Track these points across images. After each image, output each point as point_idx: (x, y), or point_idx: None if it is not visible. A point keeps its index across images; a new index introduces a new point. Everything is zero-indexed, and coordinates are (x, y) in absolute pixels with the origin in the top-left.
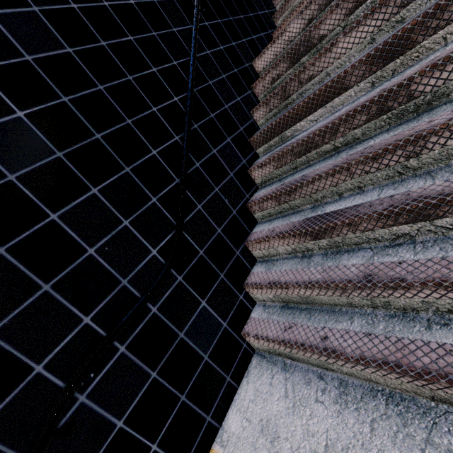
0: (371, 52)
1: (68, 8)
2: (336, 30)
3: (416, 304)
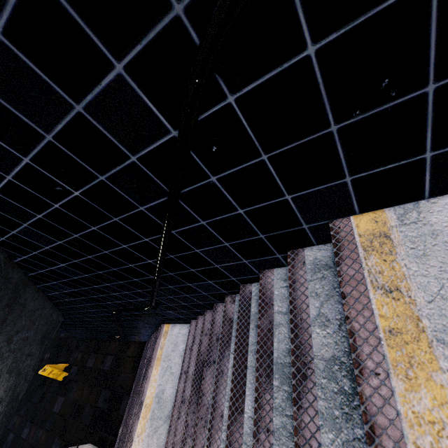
0: None
1: (38, 219)
2: None
3: None
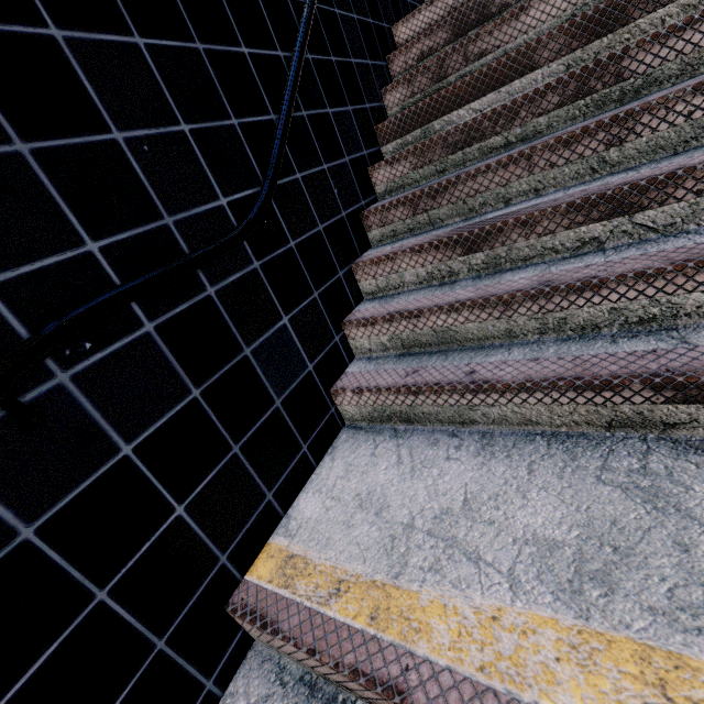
0: (577, 19)
1: None
2: (525, 0)
3: (602, 315)
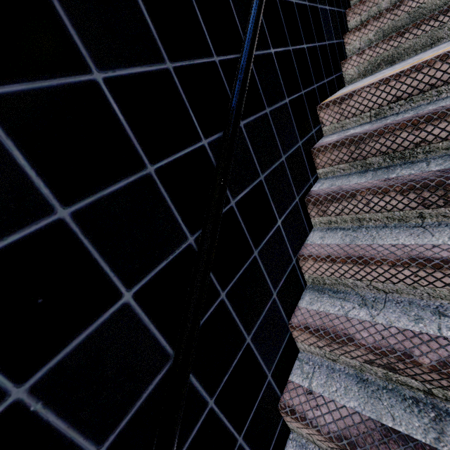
0: None
1: None
2: None
3: None
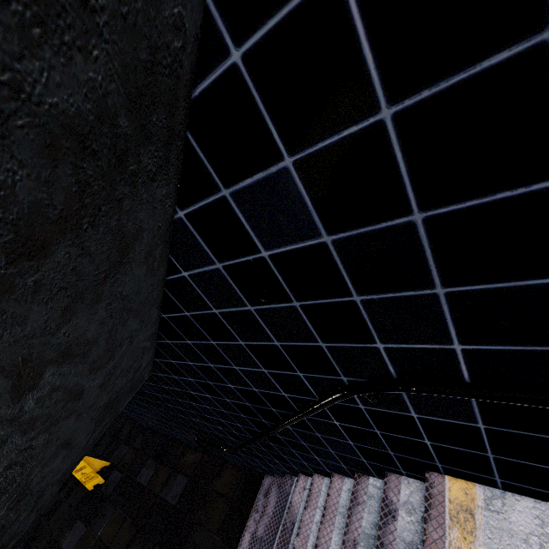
0: None
1: None
2: None
3: None
